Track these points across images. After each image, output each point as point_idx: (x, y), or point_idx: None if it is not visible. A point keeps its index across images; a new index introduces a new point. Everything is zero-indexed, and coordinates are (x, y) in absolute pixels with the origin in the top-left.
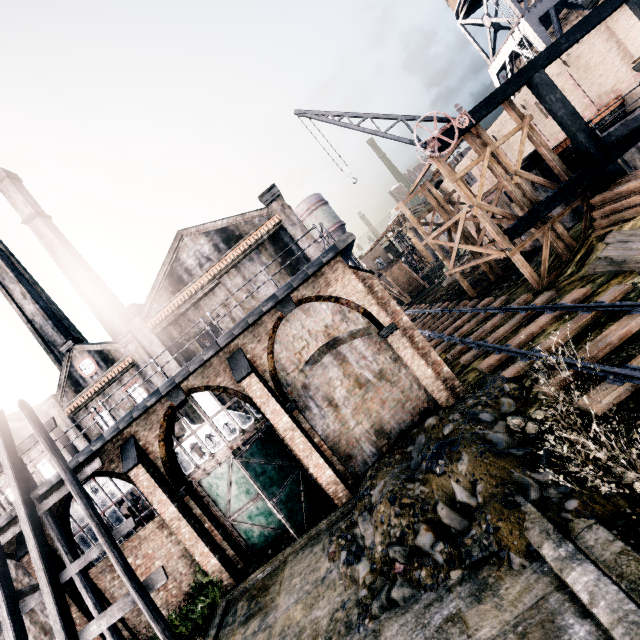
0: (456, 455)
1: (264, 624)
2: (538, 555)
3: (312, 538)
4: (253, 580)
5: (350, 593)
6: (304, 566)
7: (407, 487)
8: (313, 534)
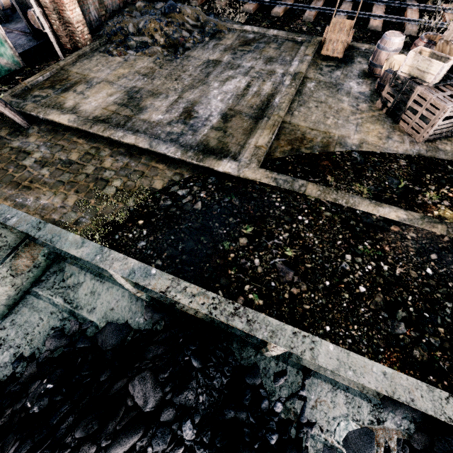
0: (182, 8)
1: (94, 83)
2: (231, 30)
3: (81, 57)
4: (34, 81)
5: (156, 56)
6: (95, 64)
7: (162, 18)
8: (81, 54)
